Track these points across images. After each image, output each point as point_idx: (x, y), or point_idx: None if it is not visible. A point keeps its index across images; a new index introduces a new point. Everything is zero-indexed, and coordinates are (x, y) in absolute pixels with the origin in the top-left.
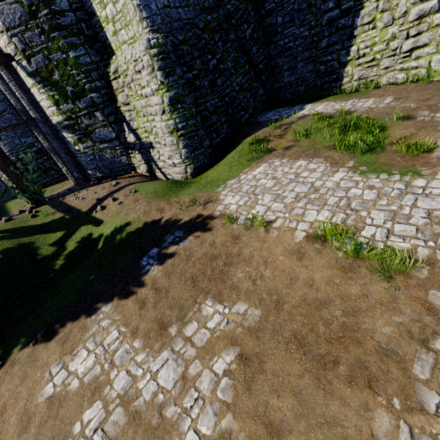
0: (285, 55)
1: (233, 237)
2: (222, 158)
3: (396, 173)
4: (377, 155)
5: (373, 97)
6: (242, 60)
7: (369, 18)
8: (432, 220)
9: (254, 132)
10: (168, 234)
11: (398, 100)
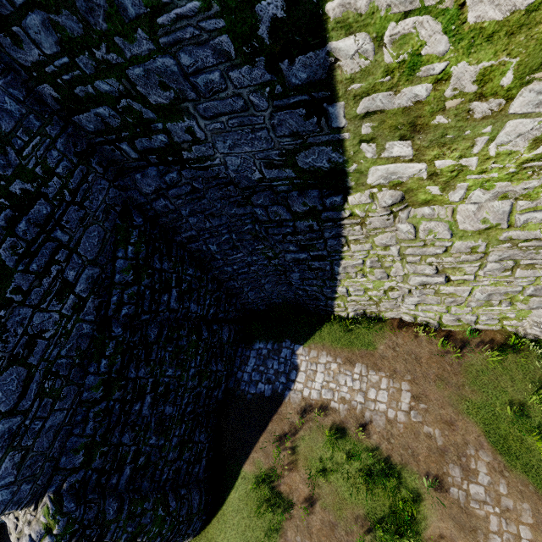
0: (241, 278)
1: None
2: (222, 495)
3: None
4: None
5: (384, 374)
6: (183, 340)
7: (354, 269)
8: None
9: (249, 446)
10: None
11: (418, 407)
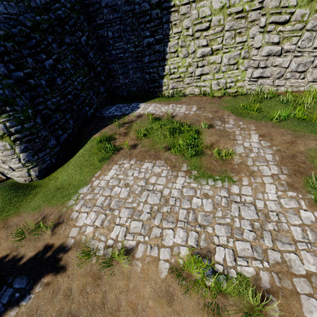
0: (118, 62)
1: (93, 276)
2: (72, 155)
3: (218, 179)
4: (200, 159)
5: (184, 104)
6: (80, 62)
7: (174, 49)
8: (257, 233)
9: (100, 128)
10: (2, 288)
11: (200, 109)
